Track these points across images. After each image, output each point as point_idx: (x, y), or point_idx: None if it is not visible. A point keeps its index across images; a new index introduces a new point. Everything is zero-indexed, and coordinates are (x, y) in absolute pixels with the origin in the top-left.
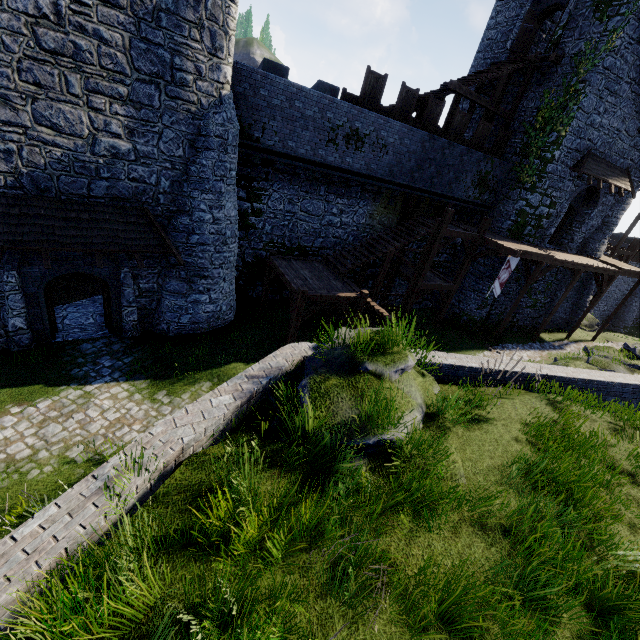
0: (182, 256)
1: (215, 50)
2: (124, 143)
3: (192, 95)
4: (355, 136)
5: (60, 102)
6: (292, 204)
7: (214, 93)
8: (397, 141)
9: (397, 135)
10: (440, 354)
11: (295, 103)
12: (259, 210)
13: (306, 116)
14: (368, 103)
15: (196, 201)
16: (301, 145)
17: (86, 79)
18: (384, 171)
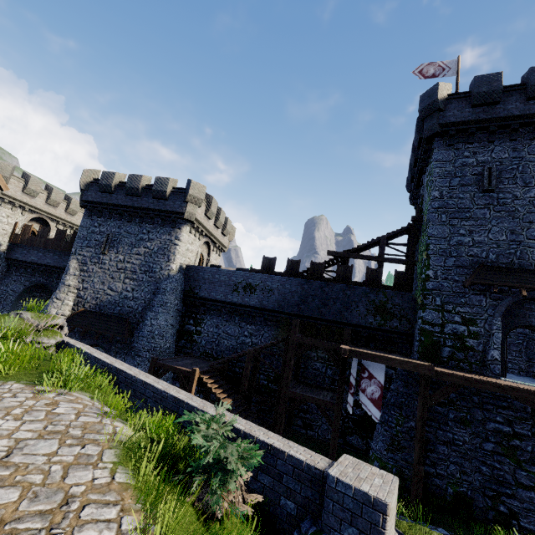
0: (135, 343)
1: (169, 260)
2: (130, 293)
3: (158, 275)
4: (250, 286)
5: (116, 282)
6: (218, 328)
7: (166, 274)
8: (280, 286)
9: (279, 283)
10: (87, 346)
11: (215, 276)
12: (199, 331)
13: (221, 280)
14: (267, 271)
15: (147, 316)
16: (218, 294)
17: (126, 275)
18: (274, 305)
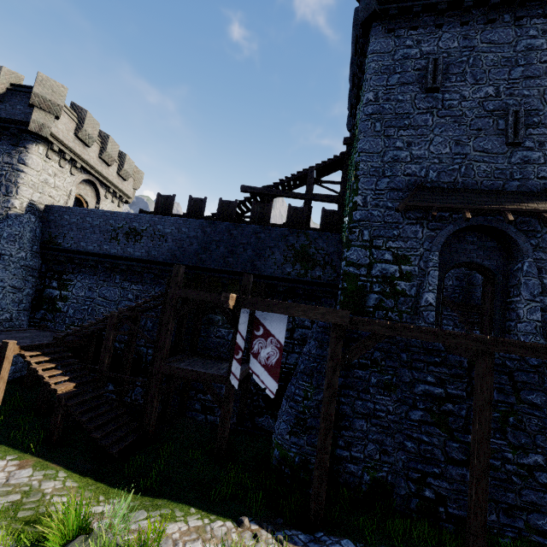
0: None
1: (8, 193)
2: None
3: None
4: (134, 232)
5: None
6: (92, 291)
7: (4, 213)
8: (175, 231)
9: (174, 226)
10: None
11: (87, 219)
12: (66, 296)
13: (94, 225)
14: (162, 214)
15: None
16: (91, 244)
17: None
18: (166, 256)
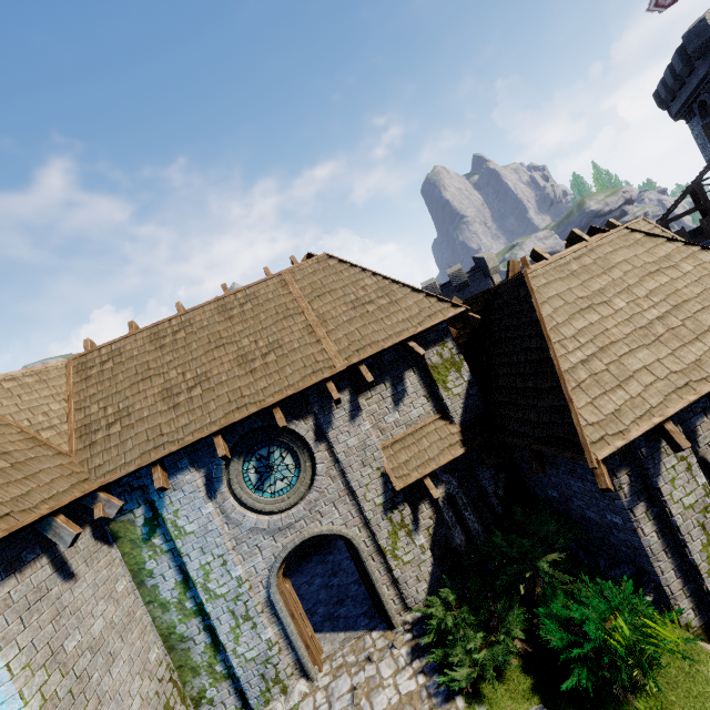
0: None
1: None
2: None
3: None
4: None
5: None
6: None
7: None
8: None
9: None
10: None
11: None
12: None
13: None
14: None
15: None
16: None
17: None
18: None
